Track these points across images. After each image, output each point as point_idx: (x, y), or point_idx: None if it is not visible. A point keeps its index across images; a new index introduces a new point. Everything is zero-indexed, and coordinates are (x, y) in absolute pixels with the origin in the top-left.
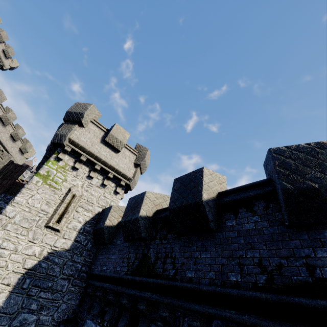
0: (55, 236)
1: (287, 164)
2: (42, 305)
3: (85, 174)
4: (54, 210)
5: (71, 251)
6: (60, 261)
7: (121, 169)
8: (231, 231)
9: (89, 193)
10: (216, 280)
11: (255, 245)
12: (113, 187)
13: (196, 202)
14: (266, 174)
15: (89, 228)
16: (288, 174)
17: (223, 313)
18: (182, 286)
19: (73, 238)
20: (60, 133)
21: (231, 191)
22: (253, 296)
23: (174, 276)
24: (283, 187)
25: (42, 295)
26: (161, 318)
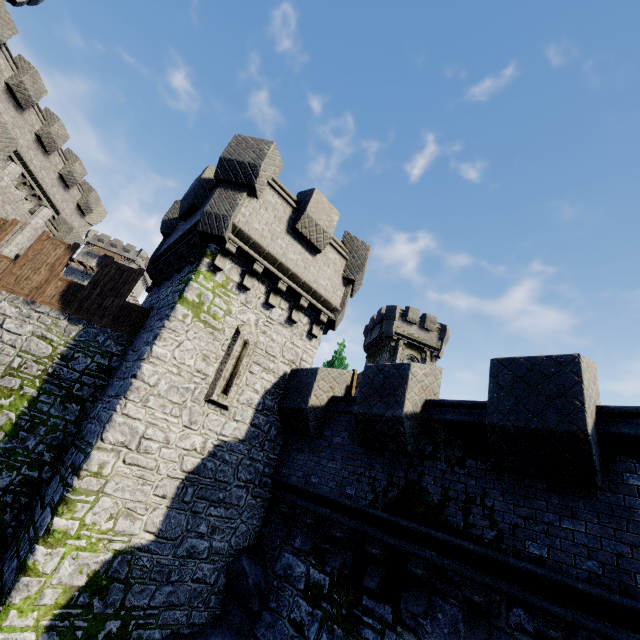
0: (222, 417)
1: None
2: (214, 527)
3: (259, 299)
4: (216, 370)
5: (247, 442)
6: (232, 459)
7: (322, 291)
8: None
9: (268, 337)
10: (605, 579)
11: None
12: (306, 325)
13: (570, 432)
14: None
15: (271, 402)
16: None
17: (624, 638)
18: (521, 567)
19: (249, 420)
20: (213, 212)
21: (634, 414)
22: None
23: (497, 542)
24: None
25: (212, 511)
26: (467, 601)
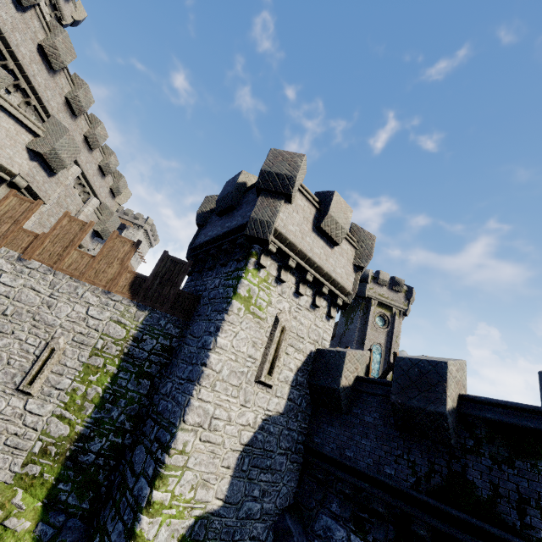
0: (267, 394)
1: None
2: (264, 491)
3: (291, 289)
4: (262, 354)
5: (285, 415)
6: (275, 430)
7: (339, 278)
8: None
9: (298, 321)
10: None
11: None
12: (325, 308)
13: None
14: None
15: (301, 378)
16: None
17: None
18: None
19: (286, 395)
20: (258, 218)
21: None
22: None
23: None
24: None
25: (262, 477)
26: None
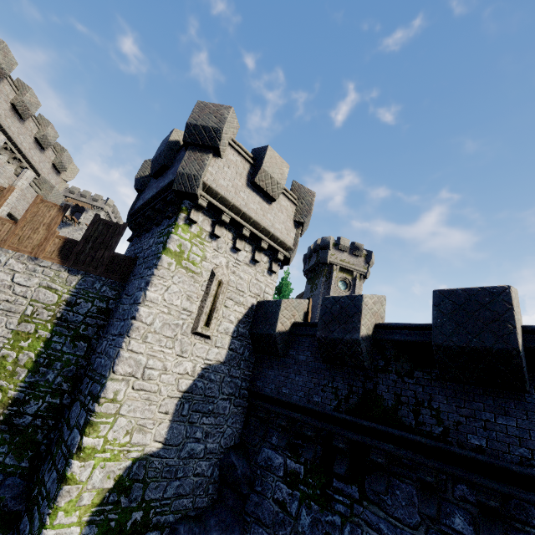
0: (206, 345)
1: None
2: (207, 432)
3: (228, 245)
4: (198, 307)
5: (227, 364)
6: (216, 378)
7: (278, 234)
8: None
9: (237, 276)
10: (534, 462)
11: None
12: (266, 263)
13: (504, 350)
14: None
15: (243, 329)
16: None
17: None
18: (465, 455)
19: (227, 345)
20: (186, 172)
21: None
22: None
23: (444, 436)
24: None
25: (204, 420)
26: (421, 481)
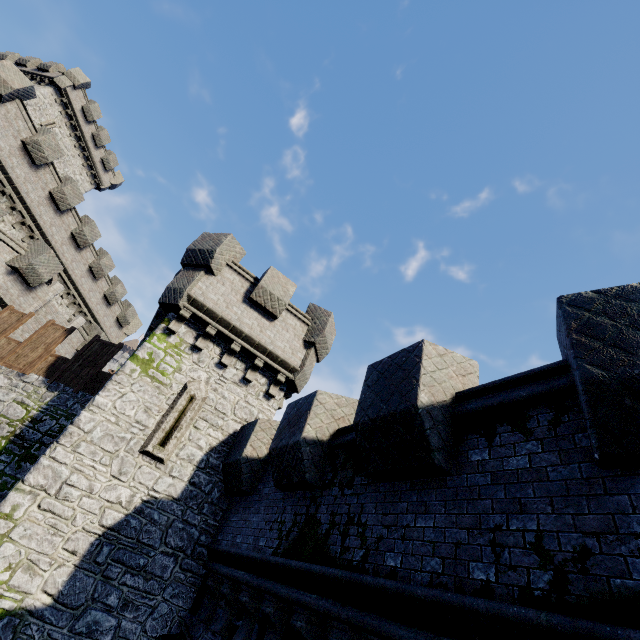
0: (156, 470)
1: (596, 327)
2: (127, 600)
3: (213, 359)
4: (157, 422)
5: (182, 502)
6: (161, 519)
7: (279, 352)
8: (479, 472)
9: (219, 394)
10: (444, 577)
11: (529, 504)
12: (264, 385)
13: (405, 410)
14: (562, 355)
15: (216, 460)
16: (598, 348)
17: None
18: (375, 584)
19: (188, 477)
20: (173, 287)
21: (482, 390)
22: (519, 616)
23: (363, 562)
24: (586, 375)
25: (127, 579)
26: None
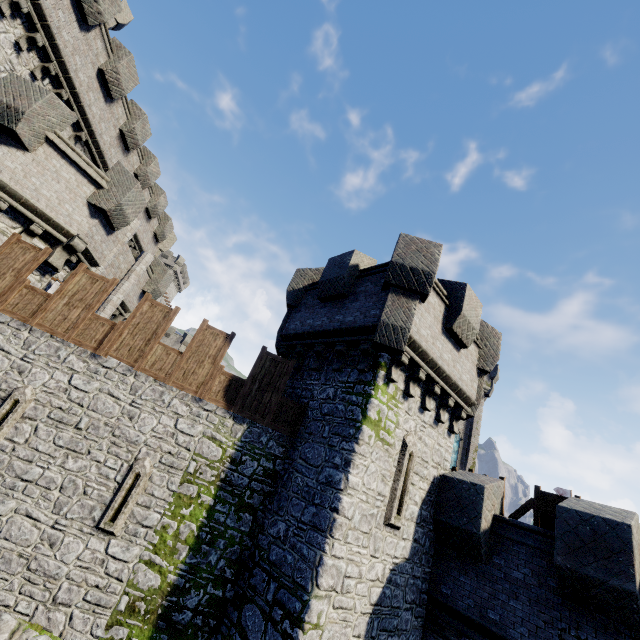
0: (394, 538)
1: None
2: None
3: (416, 403)
4: (390, 489)
5: (410, 560)
6: (401, 581)
7: (464, 387)
8: None
9: (422, 442)
10: None
11: None
12: (446, 421)
13: None
14: None
15: (425, 511)
16: None
17: None
18: None
19: (412, 535)
20: (391, 322)
21: None
22: None
23: None
24: None
25: None
26: None
